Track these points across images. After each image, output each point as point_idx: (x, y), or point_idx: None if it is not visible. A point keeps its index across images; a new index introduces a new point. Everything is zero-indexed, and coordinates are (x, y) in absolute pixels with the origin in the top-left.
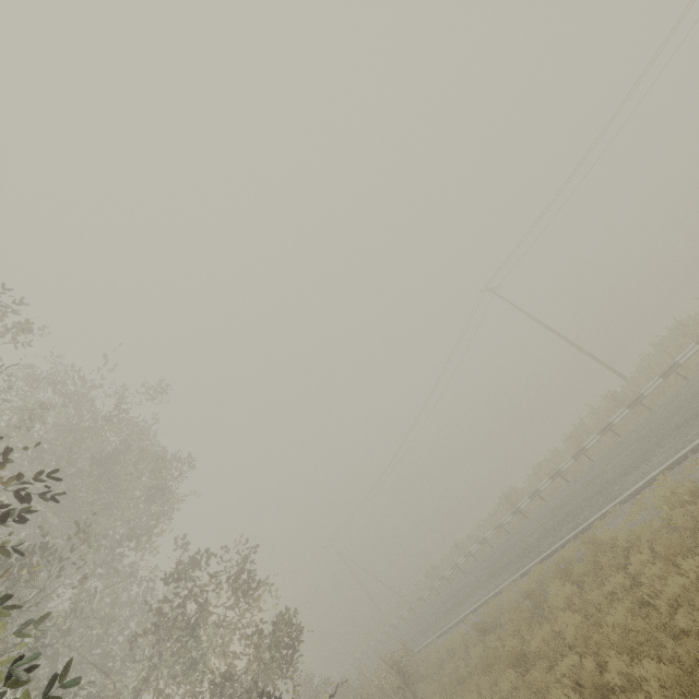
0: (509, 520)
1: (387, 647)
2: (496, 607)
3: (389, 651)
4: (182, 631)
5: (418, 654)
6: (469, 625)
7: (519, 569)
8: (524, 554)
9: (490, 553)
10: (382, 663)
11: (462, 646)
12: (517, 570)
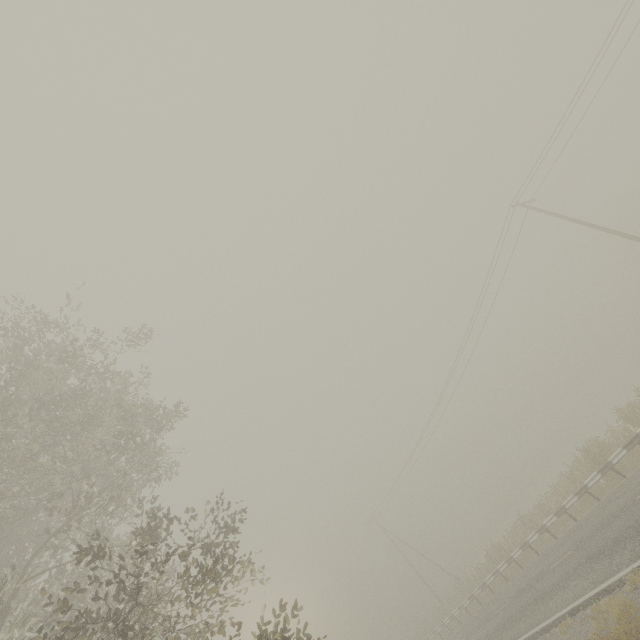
0: (596, 481)
1: None
2: (626, 614)
3: None
4: (115, 638)
5: None
6: (569, 635)
7: None
8: None
9: (575, 526)
10: None
11: None
12: None
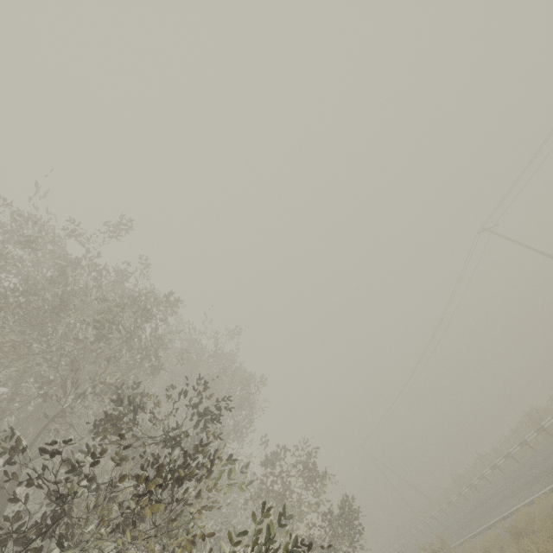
0: (533, 437)
1: (422, 541)
2: (527, 515)
3: (426, 542)
4: (274, 501)
5: (454, 550)
6: (501, 529)
7: (548, 484)
8: (552, 470)
9: (517, 467)
10: (421, 552)
11: (497, 546)
12: (546, 484)
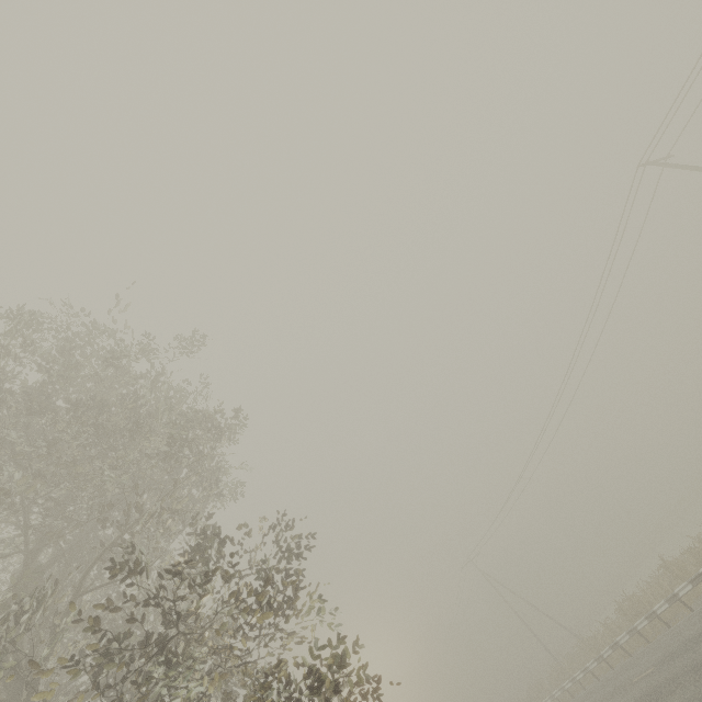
0: None
1: None
2: None
3: None
4: (161, 666)
5: None
6: None
7: None
8: None
9: None
10: None
11: None
12: None
